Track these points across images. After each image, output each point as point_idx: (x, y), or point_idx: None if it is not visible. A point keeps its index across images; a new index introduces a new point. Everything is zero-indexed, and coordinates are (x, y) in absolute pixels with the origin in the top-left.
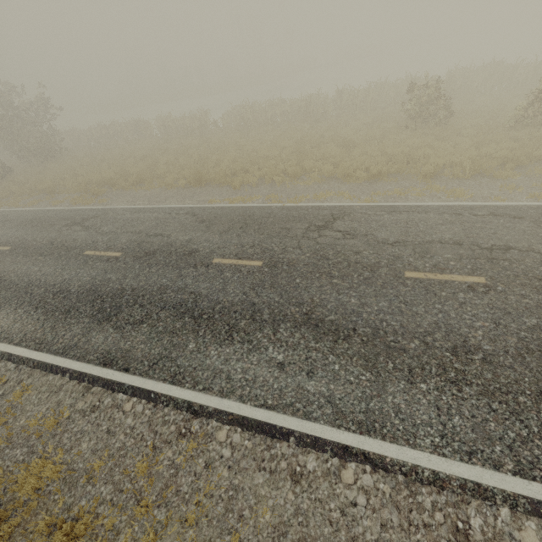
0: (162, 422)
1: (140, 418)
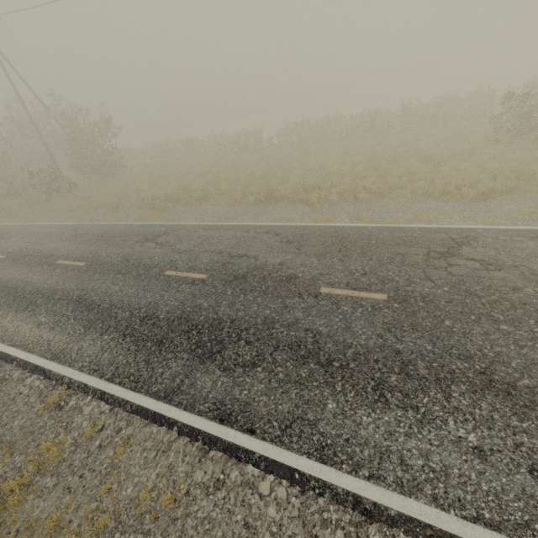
0: (320, 521)
1: (286, 510)
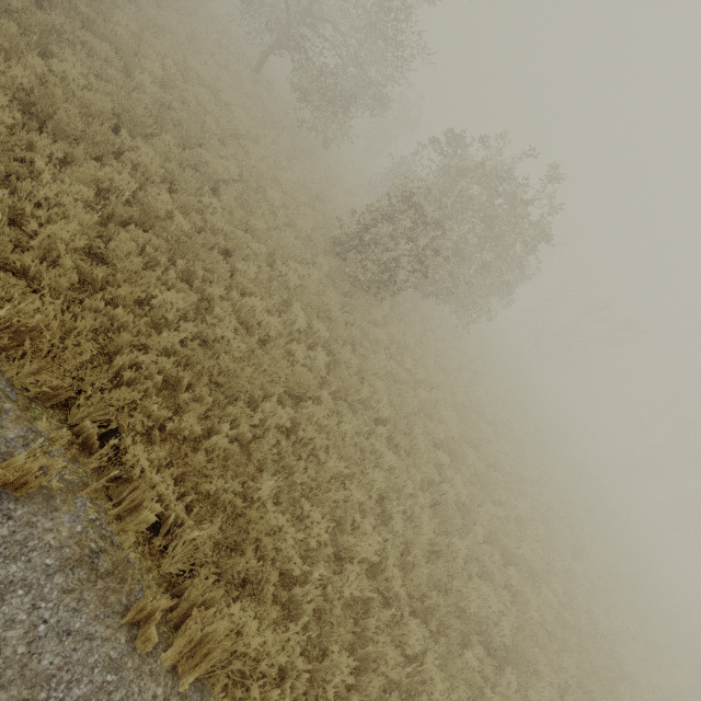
0: None
1: None
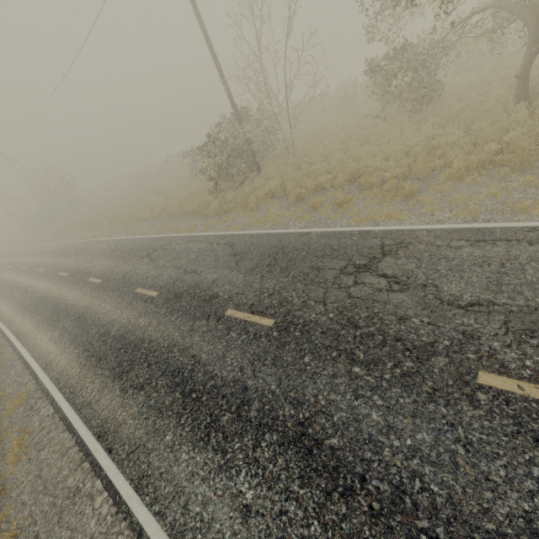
0: None
1: None
